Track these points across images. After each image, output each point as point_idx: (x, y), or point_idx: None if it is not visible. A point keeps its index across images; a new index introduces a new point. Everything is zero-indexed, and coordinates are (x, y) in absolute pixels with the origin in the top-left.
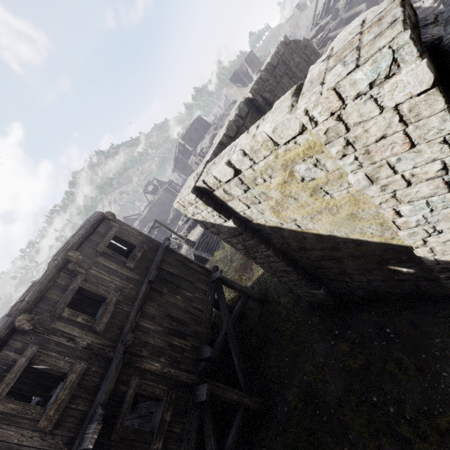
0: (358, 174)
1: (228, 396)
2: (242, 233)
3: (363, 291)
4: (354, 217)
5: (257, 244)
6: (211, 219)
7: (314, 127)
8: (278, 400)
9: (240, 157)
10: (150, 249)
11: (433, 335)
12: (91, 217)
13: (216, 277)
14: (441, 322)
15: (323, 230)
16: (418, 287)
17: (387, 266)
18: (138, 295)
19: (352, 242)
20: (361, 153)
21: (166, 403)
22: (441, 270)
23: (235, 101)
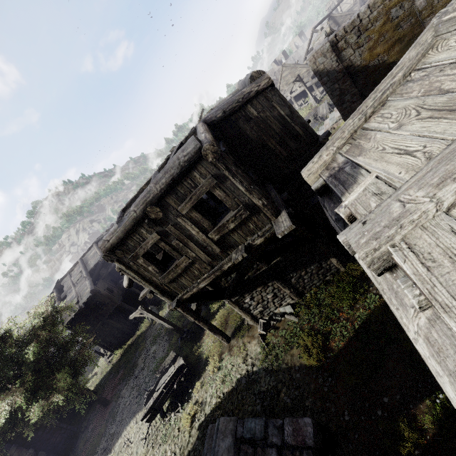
0: (421, 0)
1: None
2: (345, 74)
3: None
4: (410, 41)
5: (351, 83)
6: (330, 65)
7: None
8: None
9: (365, 10)
10: None
11: None
12: None
13: None
14: None
15: (392, 58)
16: None
17: None
18: None
19: None
20: None
21: None
22: None
23: None
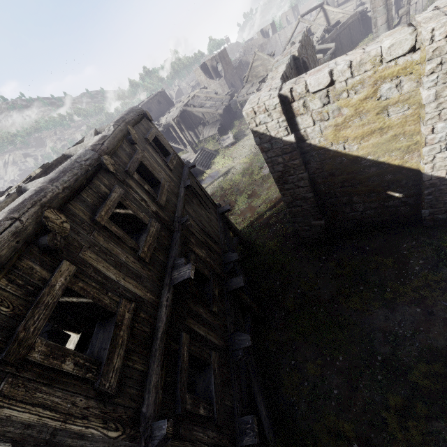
0: (432, 90)
1: (244, 298)
2: (295, 149)
3: (353, 221)
4: (394, 139)
5: (300, 164)
6: (275, 131)
7: (430, 44)
8: (273, 310)
9: (345, 68)
10: (178, 164)
11: (401, 244)
12: (134, 108)
13: (226, 209)
14: (406, 236)
15: (363, 152)
16: (396, 213)
17: (387, 191)
18: (180, 194)
19: (378, 165)
20: (443, 73)
21: (214, 283)
22: (429, 186)
23: (206, 87)
